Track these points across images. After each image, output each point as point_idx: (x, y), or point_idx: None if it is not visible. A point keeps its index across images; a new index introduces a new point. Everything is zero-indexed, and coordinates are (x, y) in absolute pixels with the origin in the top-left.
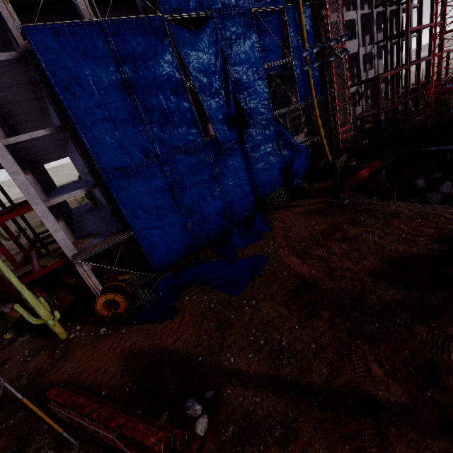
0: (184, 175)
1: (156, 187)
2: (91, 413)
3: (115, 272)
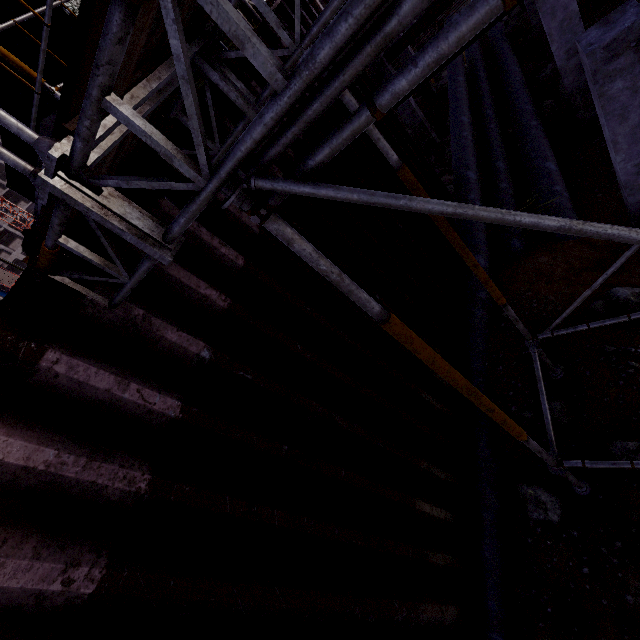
0: None
1: None
2: None
3: None
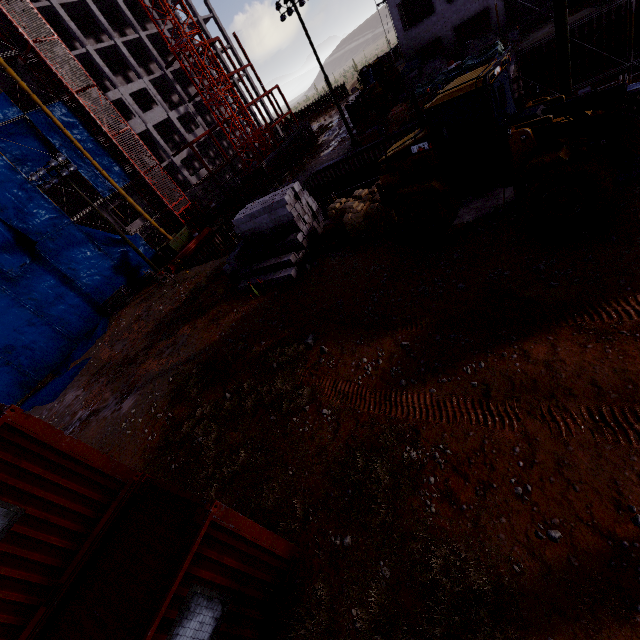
0: None
1: None
2: None
3: None
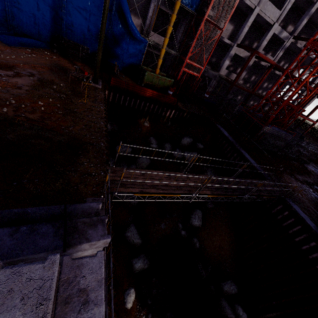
0: None
1: None
2: None
3: None
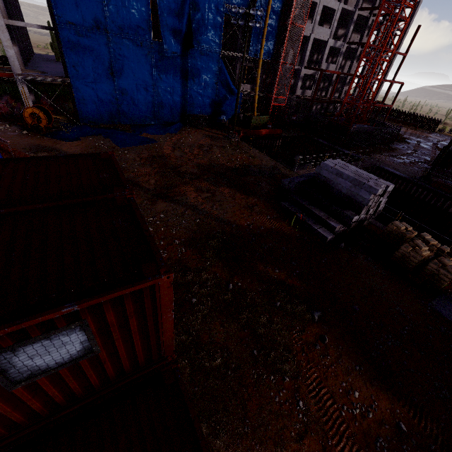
0: (126, 59)
1: (99, 56)
2: (0, 144)
3: (50, 109)
